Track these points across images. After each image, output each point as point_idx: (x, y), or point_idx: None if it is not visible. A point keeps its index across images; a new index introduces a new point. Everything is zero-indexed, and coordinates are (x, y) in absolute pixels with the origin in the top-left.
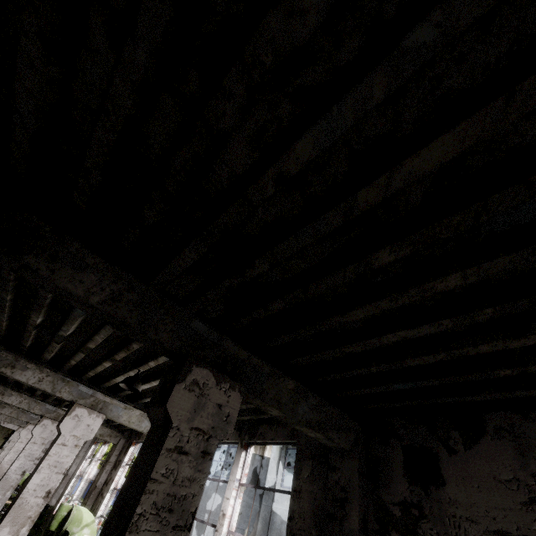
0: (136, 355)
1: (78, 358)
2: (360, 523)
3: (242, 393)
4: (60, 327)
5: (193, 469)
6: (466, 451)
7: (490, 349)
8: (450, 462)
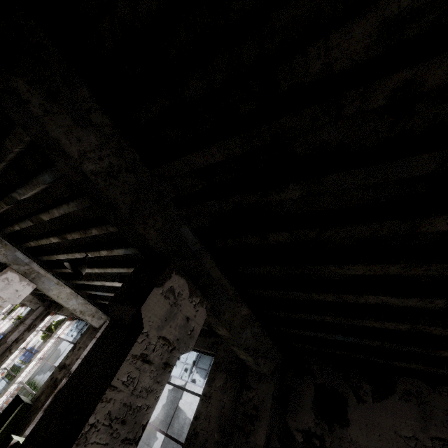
0: (88, 240)
1: (24, 225)
2: (265, 440)
3: (208, 310)
4: (16, 188)
5: (153, 380)
6: (374, 403)
7: None
8: (358, 409)
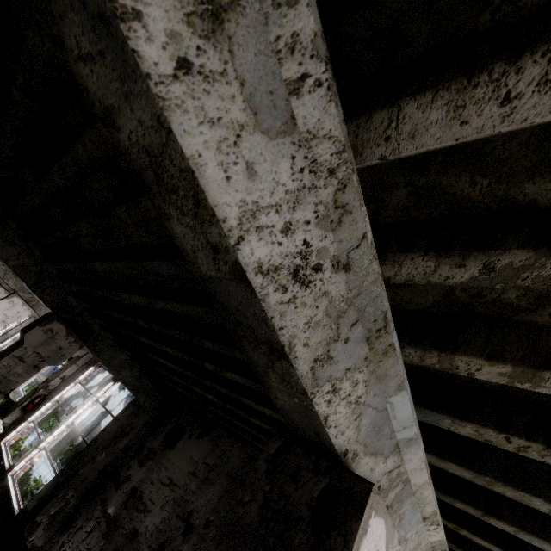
0: None
1: None
2: (125, 447)
3: (82, 347)
4: None
5: (24, 371)
6: (194, 440)
7: (199, 391)
8: (185, 441)
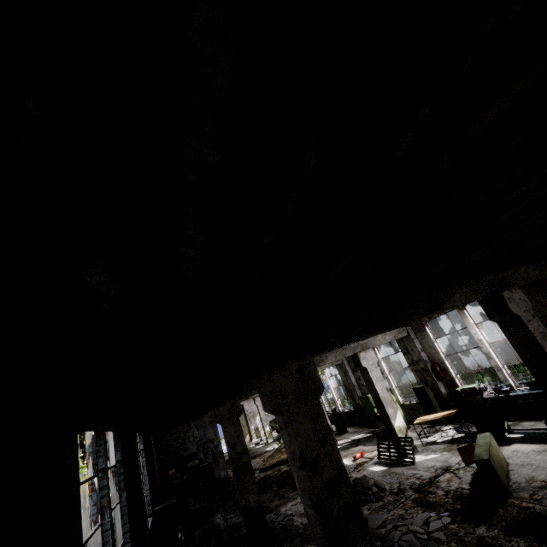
0: None
1: None
2: None
3: (518, 288)
4: None
5: (536, 322)
6: None
7: None
8: None
